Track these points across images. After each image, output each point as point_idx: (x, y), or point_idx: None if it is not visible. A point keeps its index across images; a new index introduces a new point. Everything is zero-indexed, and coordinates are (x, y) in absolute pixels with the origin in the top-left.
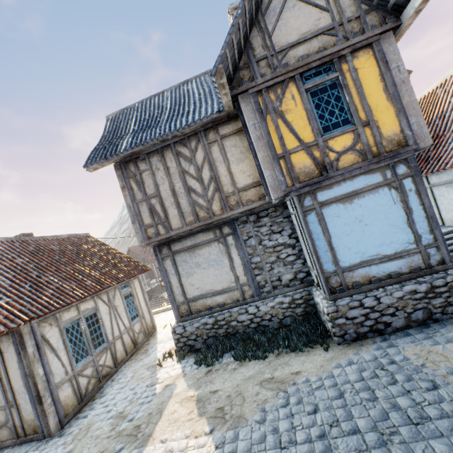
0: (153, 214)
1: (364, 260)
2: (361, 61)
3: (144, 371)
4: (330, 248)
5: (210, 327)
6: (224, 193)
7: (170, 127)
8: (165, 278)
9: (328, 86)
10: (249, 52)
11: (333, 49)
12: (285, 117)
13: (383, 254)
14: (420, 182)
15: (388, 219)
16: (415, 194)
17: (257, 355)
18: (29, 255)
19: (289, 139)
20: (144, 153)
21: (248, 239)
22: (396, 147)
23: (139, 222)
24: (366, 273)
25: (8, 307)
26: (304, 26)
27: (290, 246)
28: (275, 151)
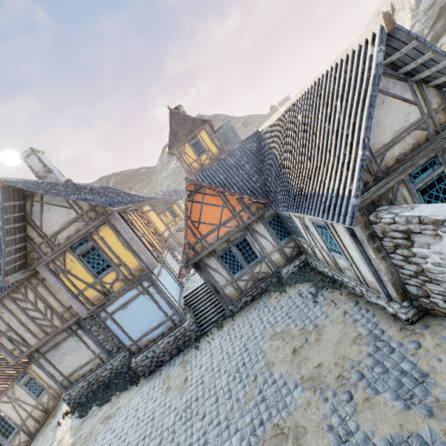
0: (13, 342)
1: (145, 333)
2: (104, 232)
3: (50, 433)
4: (125, 334)
5: (87, 387)
6: (59, 313)
7: None
8: (44, 371)
9: (90, 250)
10: (30, 242)
11: (84, 231)
12: (72, 272)
13: (152, 327)
14: (157, 288)
15: (149, 309)
16: (157, 293)
17: (107, 400)
18: None
19: (79, 283)
20: None
21: (91, 327)
22: (140, 272)
23: (5, 350)
24: (148, 338)
25: None
26: (61, 219)
27: None
28: (73, 293)
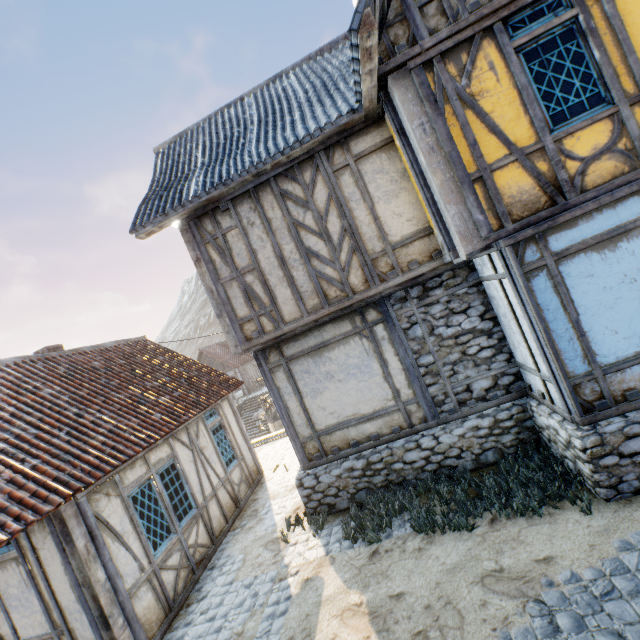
0: (250, 300)
1: None
2: None
3: (261, 552)
4: (577, 334)
5: (359, 474)
6: (368, 254)
7: (268, 150)
8: (277, 401)
9: (557, 37)
10: None
11: None
12: (479, 106)
13: None
14: None
15: None
16: None
17: (456, 524)
18: (60, 380)
19: (488, 144)
20: (226, 200)
21: (410, 328)
22: None
23: (230, 315)
24: None
25: (35, 476)
26: None
27: (484, 333)
28: (465, 168)
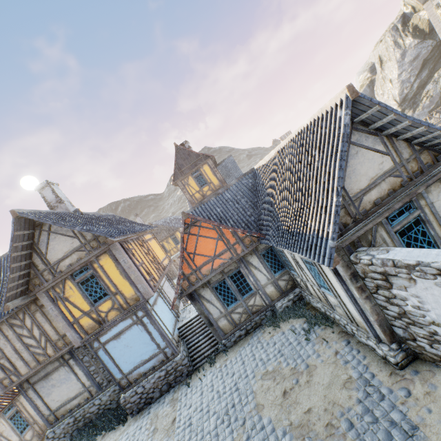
0: (4, 370)
1: (136, 365)
2: (104, 261)
3: None
4: (116, 366)
5: (73, 424)
6: (53, 341)
7: None
8: (31, 403)
9: (89, 277)
10: (34, 268)
11: (85, 259)
12: (70, 300)
13: (144, 359)
14: (151, 318)
15: (142, 340)
16: (150, 324)
17: (92, 440)
18: None
19: (75, 311)
20: None
21: (83, 357)
22: (135, 301)
23: None
24: (139, 372)
25: None
26: (65, 248)
27: None
28: (69, 321)
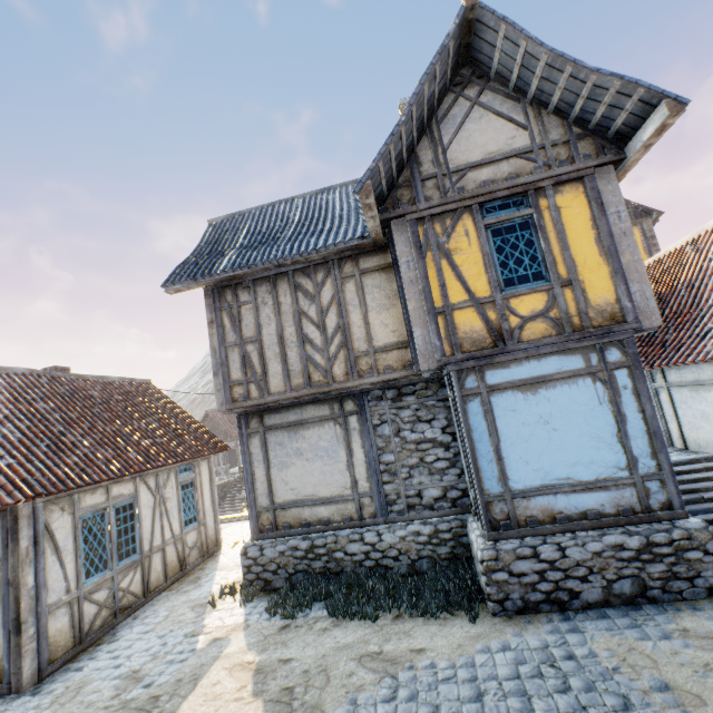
0: (246, 367)
1: (548, 484)
2: (566, 199)
3: (187, 611)
4: (496, 457)
5: (302, 555)
6: (354, 351)
7: (292, 249)
8: (246, 465)
9: (517, 225)
10: (413, 166)
11: (529, 178)
12: (452, 258)
13: (577, 479)
14: (641, 377)
15: (589, 425)
16: (631, 394)
17: (364, 612)
18: (57, 399)
19: (454, 288)
20: (249, 279)
21: (380, 425)
22: (607, 322)
23: (224, 375)
24: (548, 505)
25: (8, 472)
26: (492, 144)
27: (442, 445)
28: (433, 302)
